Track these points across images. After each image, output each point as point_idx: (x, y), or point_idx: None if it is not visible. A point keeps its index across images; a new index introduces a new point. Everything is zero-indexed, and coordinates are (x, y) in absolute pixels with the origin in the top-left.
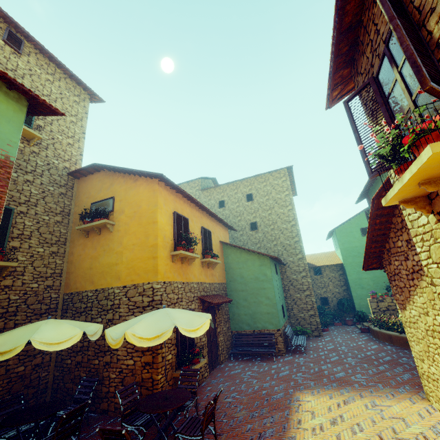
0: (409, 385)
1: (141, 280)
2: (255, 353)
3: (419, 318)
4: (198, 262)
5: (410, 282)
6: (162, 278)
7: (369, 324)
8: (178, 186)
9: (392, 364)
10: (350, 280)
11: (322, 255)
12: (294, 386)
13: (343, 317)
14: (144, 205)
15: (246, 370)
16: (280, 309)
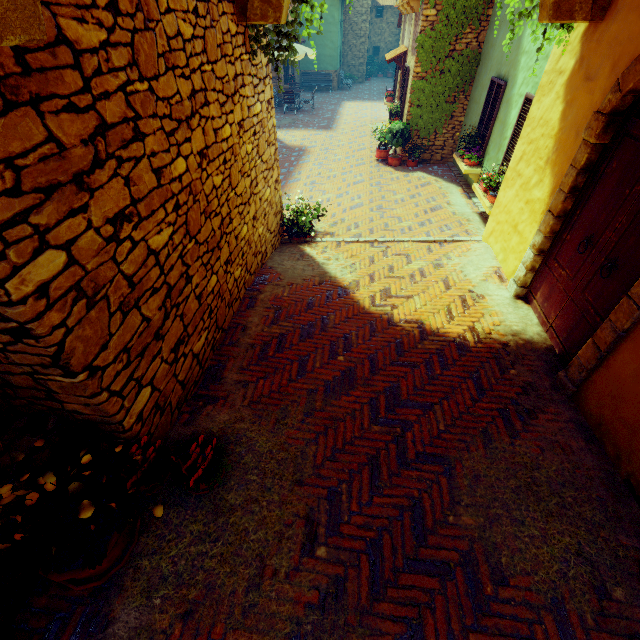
0: None
1: None
2: (317, 89)
3: None
4: None
5: None
6: None
7: None
8: None
9: None
10: None
11: None
12: (342, 100)
13: (386, 70)
14: None
15: (314, 96)
16: (339, 54)
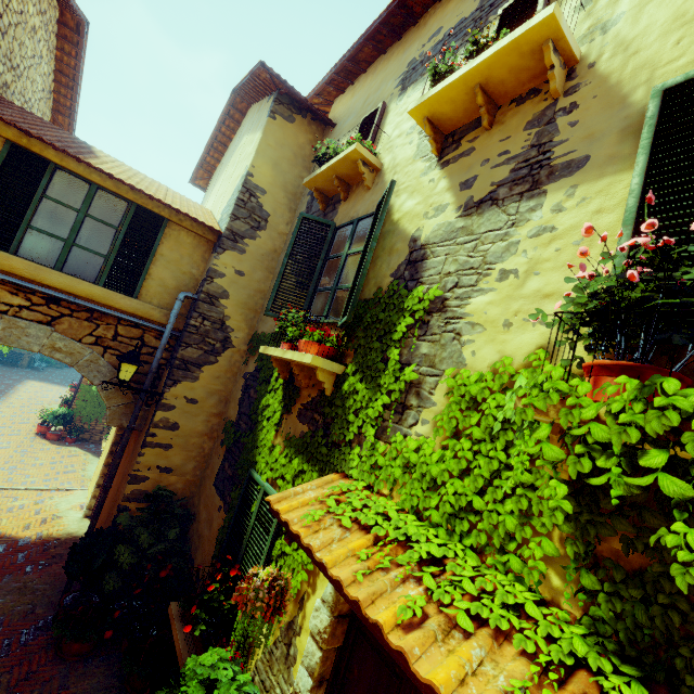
0: None
1: None
2: None
3: None
4: None
5: None
6: None
7: None
8: None
9: None
10: None
11: None
12: (27, 378)
13: None
14: None
15: None
16: None
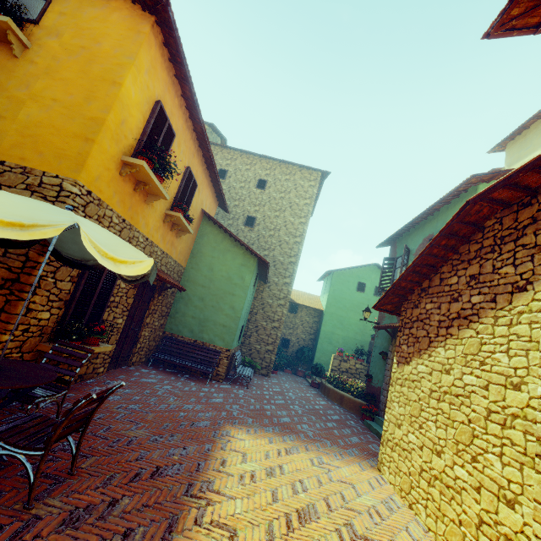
0: (358, 449)
1: (42, 164)
2: (184, 368)
3: (428, 376)
4: (160, 211)
5: (440, 330)
6: (88, 183)
7: (323, 380)
8: (185, 60)
9: (341, 423)
10: (323, 330)
11: (305, 294)
12: (226, 418)
13: (296, 367)
14: (108, 46)
15: (165, 383)
16: (240, 329)
